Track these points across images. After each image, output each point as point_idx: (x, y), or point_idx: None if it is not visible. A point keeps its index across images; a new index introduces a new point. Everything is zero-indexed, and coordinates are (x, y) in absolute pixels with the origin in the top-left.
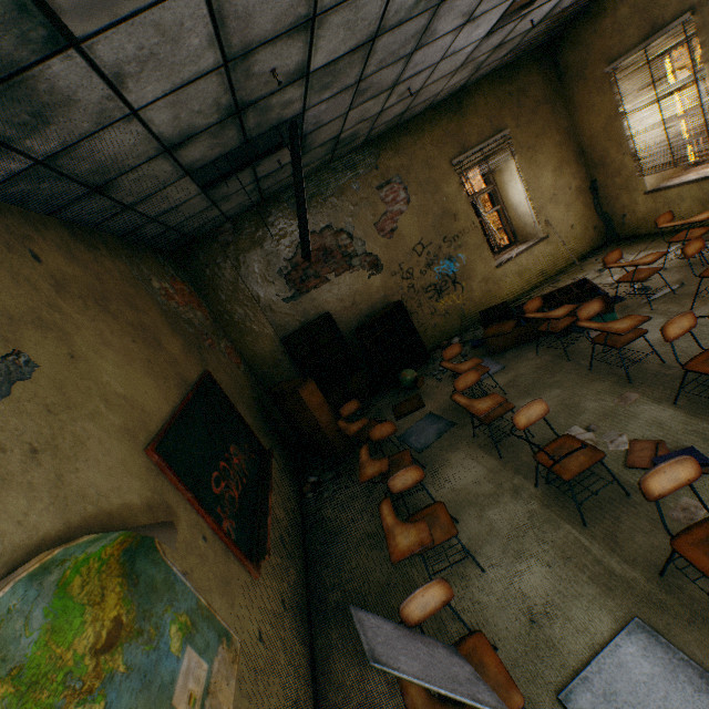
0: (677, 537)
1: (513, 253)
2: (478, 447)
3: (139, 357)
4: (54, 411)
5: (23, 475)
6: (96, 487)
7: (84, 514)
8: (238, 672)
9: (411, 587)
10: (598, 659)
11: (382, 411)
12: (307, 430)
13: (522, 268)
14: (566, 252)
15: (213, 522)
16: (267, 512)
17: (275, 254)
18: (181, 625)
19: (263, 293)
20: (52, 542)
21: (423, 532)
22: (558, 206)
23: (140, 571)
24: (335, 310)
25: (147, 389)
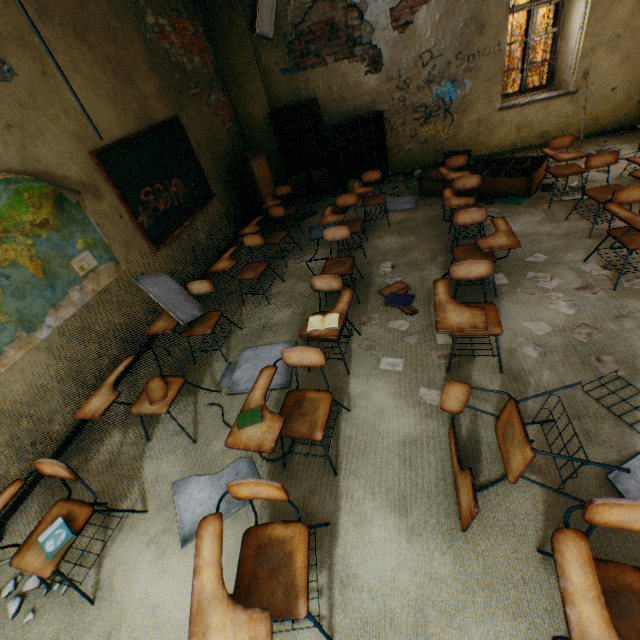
0: (318, 313)
1: (528, 99)
2: (337, 251)
3: (105, 87)
4: (25, 108)
5: (2, 136)
6: (47, 160)
7: (37, 169)
8: (118, 277)
9: (238, 298)
10: (267, 346)
11: (322, 206)
12: (258, 196)
13: (525, 122)
14: (587, 120)
15: (130, 212)
16: (180, 227)
17: (283, 14)
18: (86, 242)
19: (265, 56)
20: (16, 173)
21: (230, 265)
22: (614, 55)
23: (67, 209)
24: (324, 99)
25: (106, 114)
